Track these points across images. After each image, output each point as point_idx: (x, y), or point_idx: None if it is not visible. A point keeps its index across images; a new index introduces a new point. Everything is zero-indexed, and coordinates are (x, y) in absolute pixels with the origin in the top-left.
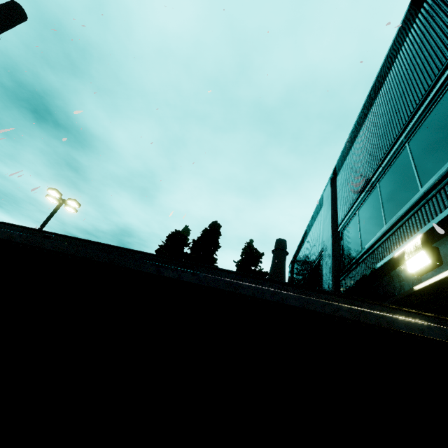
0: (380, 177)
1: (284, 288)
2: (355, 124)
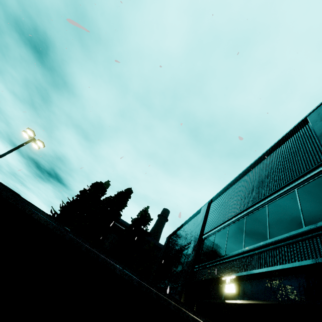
0: (230, 224)
1: (170, 297)
2: (228, 184)
